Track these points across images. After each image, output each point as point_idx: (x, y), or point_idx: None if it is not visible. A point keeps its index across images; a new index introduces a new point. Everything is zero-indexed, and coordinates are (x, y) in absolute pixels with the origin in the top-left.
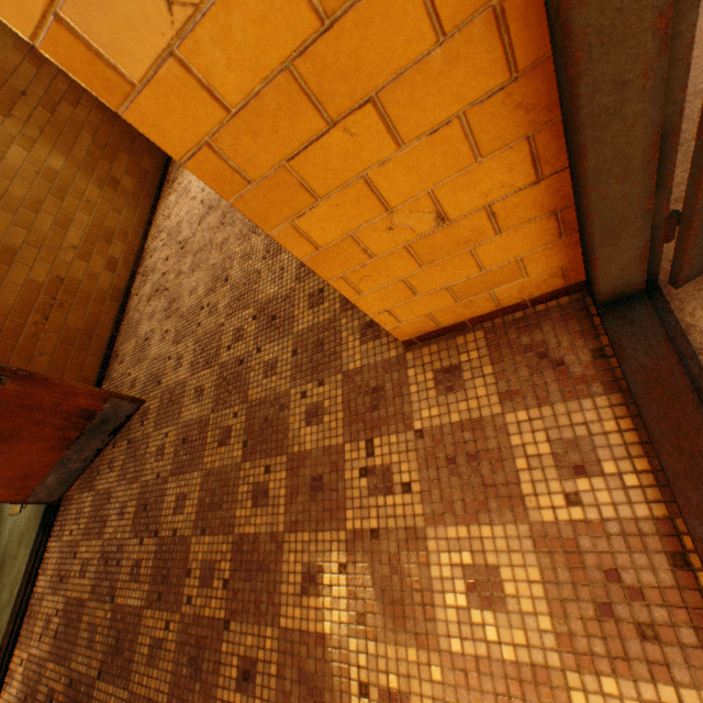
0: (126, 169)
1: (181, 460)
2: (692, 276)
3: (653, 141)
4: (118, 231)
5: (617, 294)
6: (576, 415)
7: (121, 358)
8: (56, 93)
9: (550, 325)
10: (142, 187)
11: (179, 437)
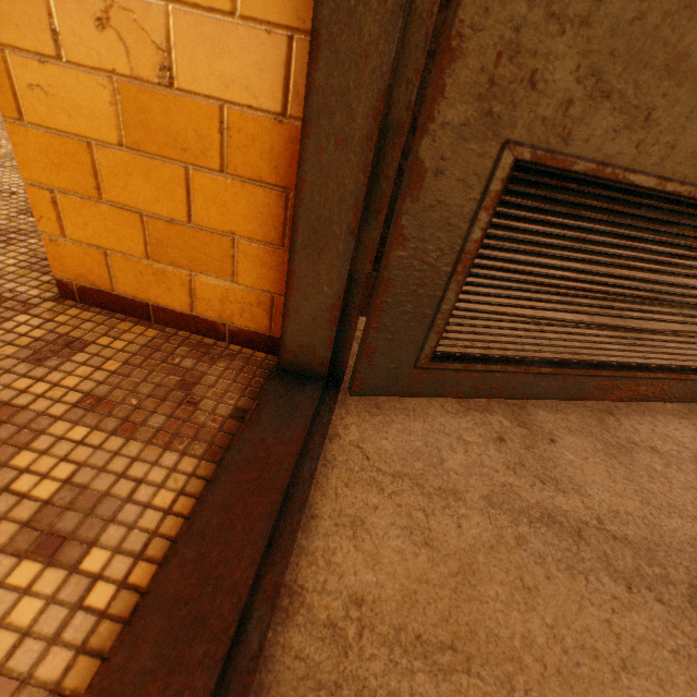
0: None
1: None
2: (369, 388)
3: (378, 107)
4: None
5: (302, 364)
6: (142, 466)
7: None
8: None
9: (227, 366)
10: None
11: None
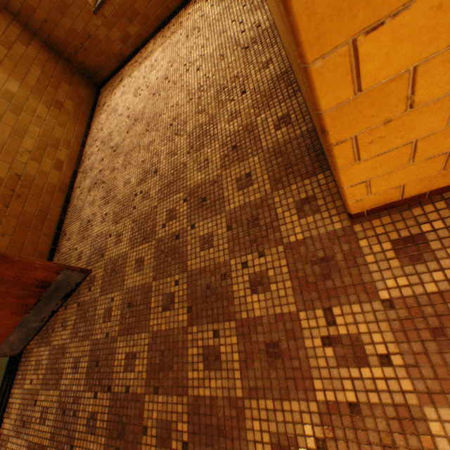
0: (67, 95)
1: (128, 322)
2: None
3: None
4: (62, 140)
5: None
6: None
7: (68, 236)
8: (11, 35)
9: None
10: (79, 108)
11: (124, 302)
